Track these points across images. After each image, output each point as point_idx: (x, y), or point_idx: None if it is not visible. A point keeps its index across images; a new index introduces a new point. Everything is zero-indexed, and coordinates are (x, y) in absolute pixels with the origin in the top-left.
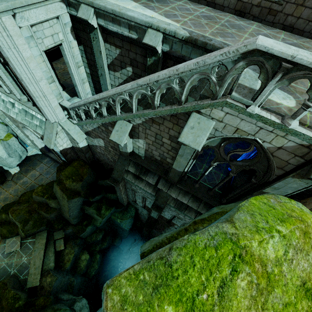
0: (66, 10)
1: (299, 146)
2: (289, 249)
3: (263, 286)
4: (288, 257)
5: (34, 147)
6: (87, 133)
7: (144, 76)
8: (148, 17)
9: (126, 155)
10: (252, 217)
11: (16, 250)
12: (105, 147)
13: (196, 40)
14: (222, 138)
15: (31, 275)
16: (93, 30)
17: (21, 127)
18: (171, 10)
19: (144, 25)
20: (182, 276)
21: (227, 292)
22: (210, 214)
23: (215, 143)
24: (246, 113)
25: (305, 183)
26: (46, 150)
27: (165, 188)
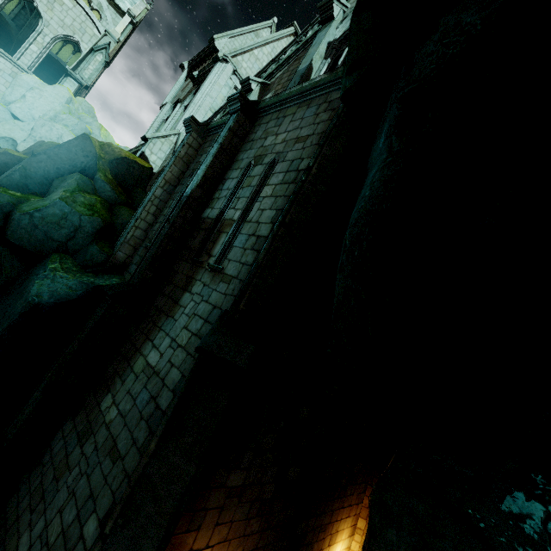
0: None
1: None
2: None
3: None
4: None
5: None
6: None
7: None
8: None
9: None
10: None
11: None
12: None
13: None
14: None
15: None
16: None
17: None
18: None
19: None
20: None
21: None
22: None
23: None
24: None
25: None
26: None
27: None
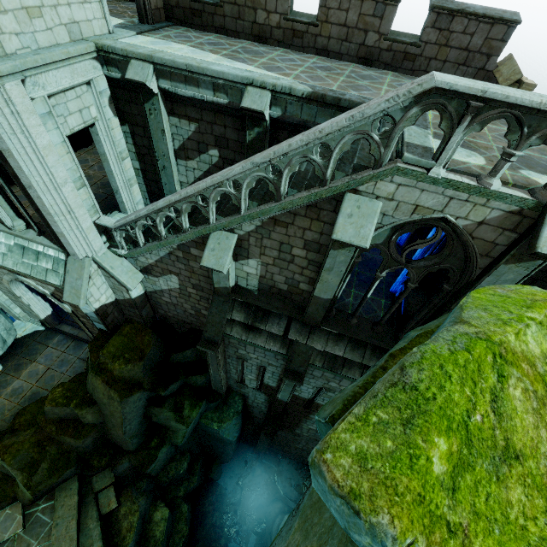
0: (102, 72)
1: (507, 214)
2: None
3: (541, 394)
4: None
5: (28, 320)
6: (144, 270)
7: (239, 160)
8: (244, 71)
9: (227, 293)
10: (487, 312)
11: (14, 535)
12: (180, 289)
13: (324, 96)
14: (392, 228)
15: None
16: (150, 98)
17: (8, 281)
18: (270, 62)
19: (240, 82)
20: (439, 394)
21: (503, 407)
22: (410, 339)
23: (381, 238)
24: (429, 179)
25: (525, 268)
26: (55, 320)
27: (302, 338)
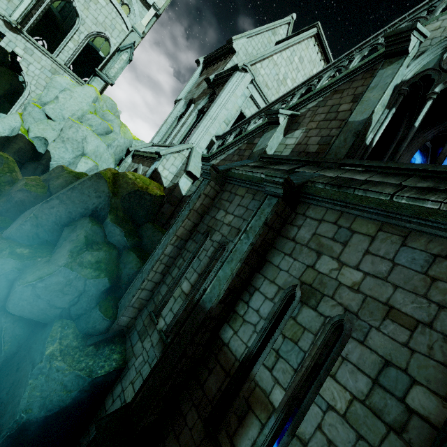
0: None
1: None
2: None
3: None
4: None
5: None
6: None
7: None
8: None
9: (259, 154)
10: None
11: None
12: None
13: None
14: (442, 53)
15: None
16: None
17: None
18: None
19: None
20: None
21: None
22: None
23: (431, 64)
24: None
25: None
26: None
27: (312, 170)
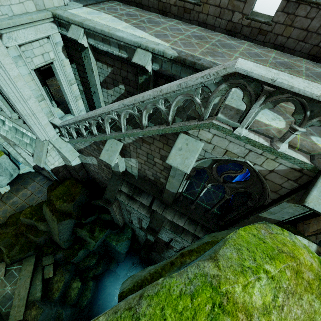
0: (57, 30)
1: (291, 169)
2: (279, 293)
3: None
4: (278, 303)
5: (27, 165)
6: (79, 151)
7: (136, 94)
8: (137, 37)
9: (119, 175)
10: (238, 253)
11: None
12: (98, 165)
13: (185, 60)
14: (213, 159)
15: (14, 308)
16: (84, 49)
17: (12, 144)
18: (162, 31)
19: (133, 45)
20: None
21: None
22: (200, 244)
23: (206, 164)
24: (234, 135)
25: (301, 208)
26: (39, 167)
27: (160, 210)
